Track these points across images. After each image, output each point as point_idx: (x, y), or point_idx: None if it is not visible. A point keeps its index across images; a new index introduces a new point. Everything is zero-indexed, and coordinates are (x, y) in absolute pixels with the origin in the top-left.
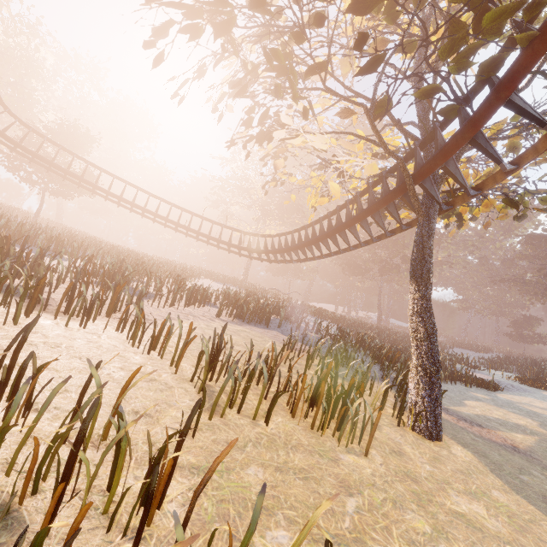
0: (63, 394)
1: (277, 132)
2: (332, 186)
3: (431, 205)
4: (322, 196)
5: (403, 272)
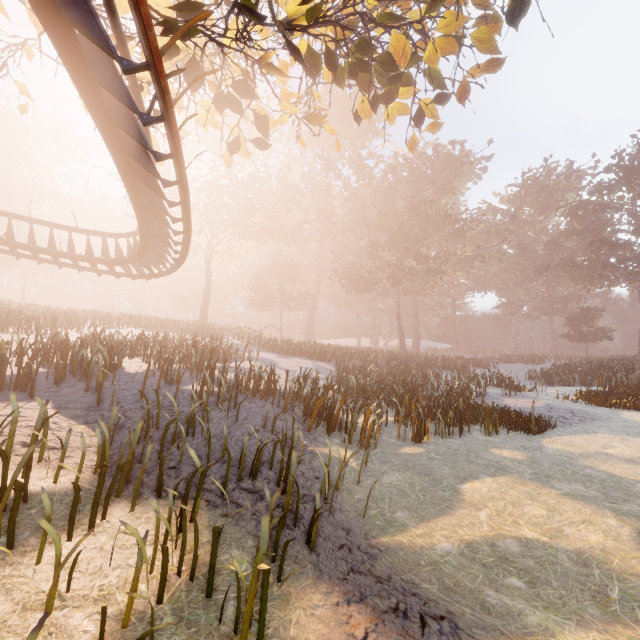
0: None
1: None
2: None
3: None
4: None
5: (422, 276)
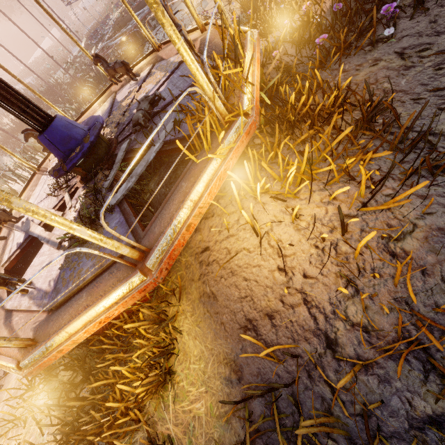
0: None
1: None
2: None
3: None
4: None
5: None
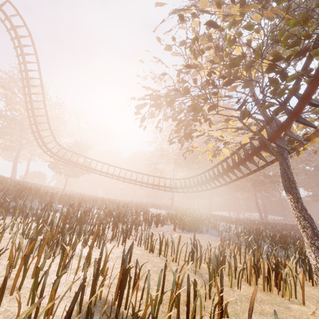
0: (142, 281)
1: (194, 133)
2: (225, 151)
3: (283, 151)
4: (214, 153)
5: (267, 184)
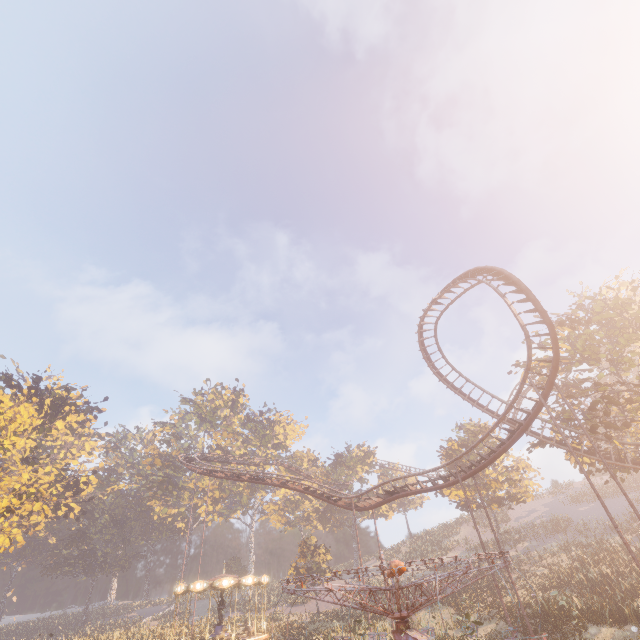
0: None
1: None
2: None
3: None
4: None
5: None
